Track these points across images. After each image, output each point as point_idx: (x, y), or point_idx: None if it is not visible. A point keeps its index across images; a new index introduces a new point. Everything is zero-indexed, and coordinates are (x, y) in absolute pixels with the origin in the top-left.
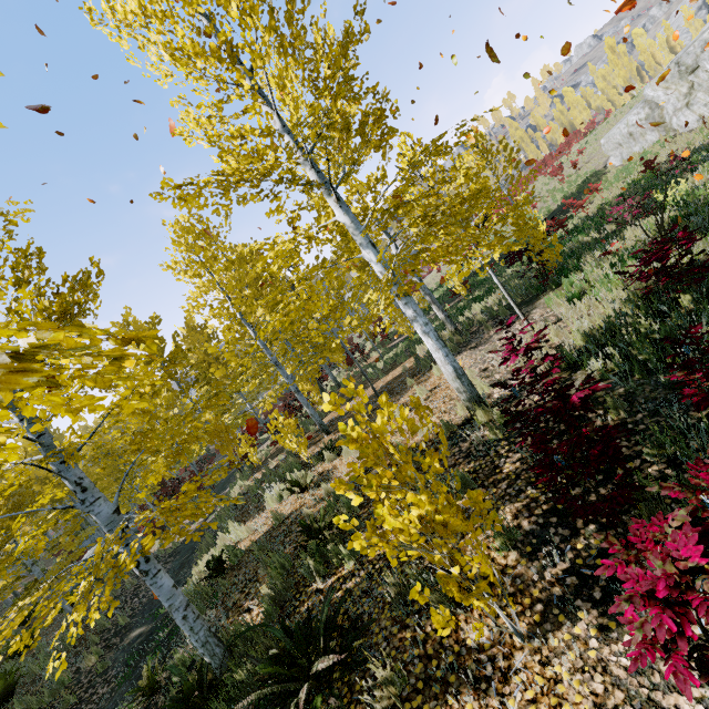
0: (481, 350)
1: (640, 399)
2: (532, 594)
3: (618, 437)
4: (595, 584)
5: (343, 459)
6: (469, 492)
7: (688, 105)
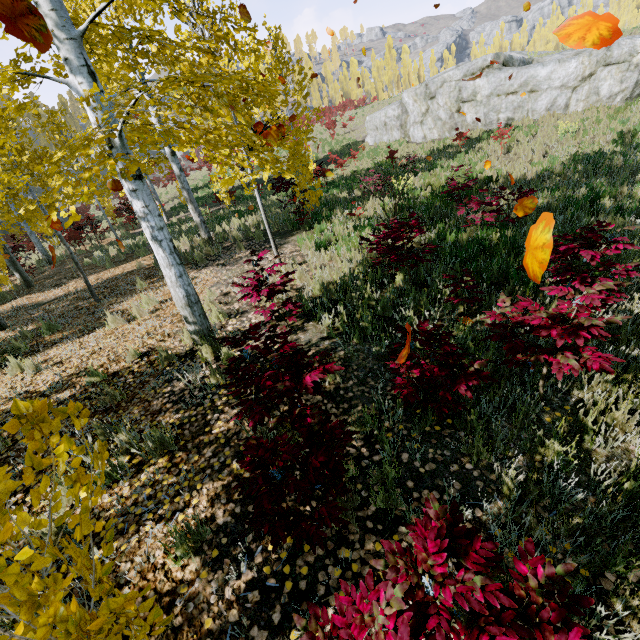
0: (228, 270)
1: (355, 365)
2: (203, 625)
3: (344, 446)
4: (277, 600)
5: (9, 374)
6: (109, 603)
7: (422, 123)
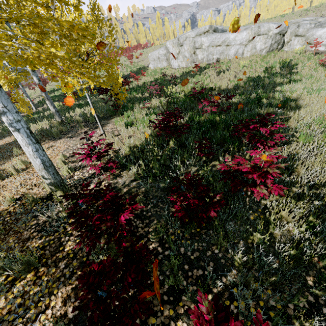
0: (74, 140)
1: (151, 196)
2: None
3: (147, 264)
4: None
5: None
6: None
7: (177, 58)
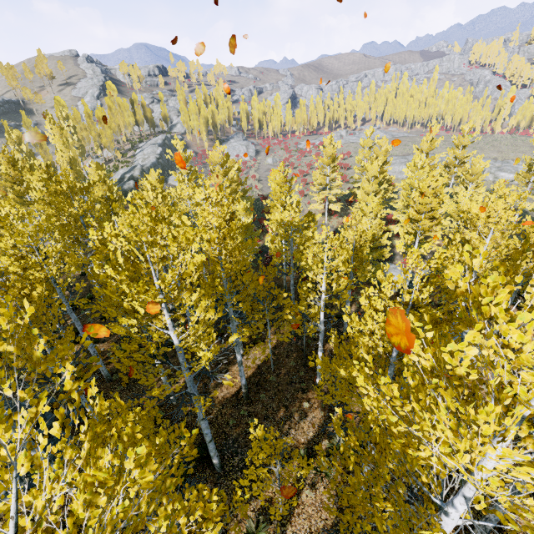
0: None
1: None
2: None
3: None
4: None
5: None
6: None
7: None
